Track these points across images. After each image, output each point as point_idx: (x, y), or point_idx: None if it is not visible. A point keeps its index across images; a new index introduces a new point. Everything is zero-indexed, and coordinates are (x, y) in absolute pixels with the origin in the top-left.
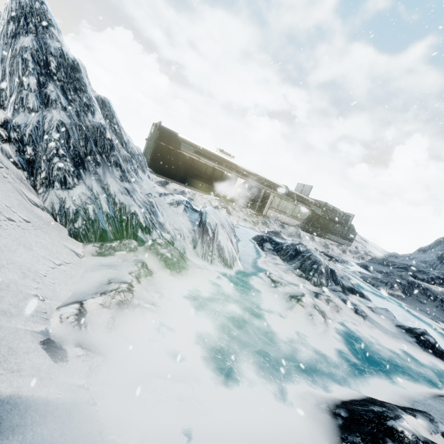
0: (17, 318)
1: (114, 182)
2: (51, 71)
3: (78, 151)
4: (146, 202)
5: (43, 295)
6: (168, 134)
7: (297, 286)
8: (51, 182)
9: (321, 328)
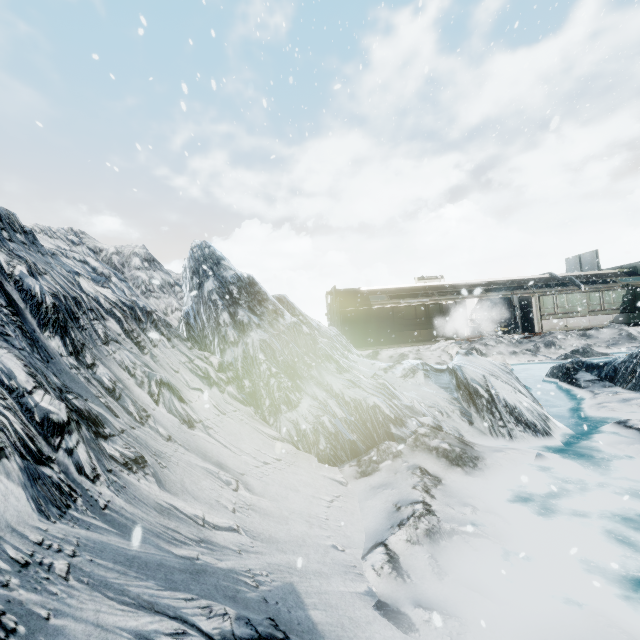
0: (333, 578)
1: (333, 379)
2: (235, 298)
3: (287, 362)
4: (378, 387)
5: (339, 543)
6: (349, 295)
7: None
8: (277, 407)
9: None
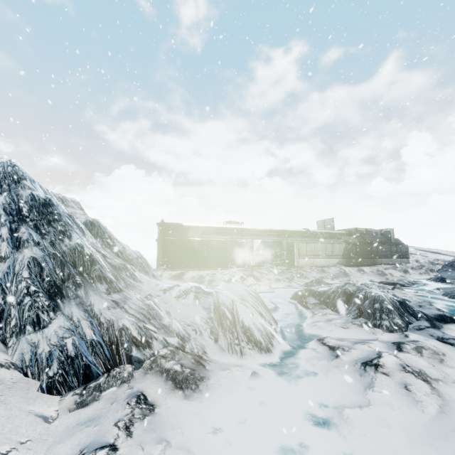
0: None
1: (98, 299)
2: (24, 215)
3: (54, 280)
4: (142, 307)
5: None
6: (173, 228)
7: (366, 343)
8: (22, 328)
9: (432, 404)
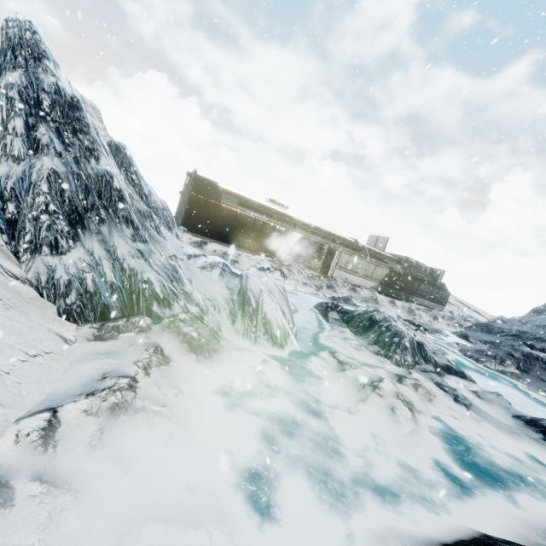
0: None
1: (123, 243)
2: (44, 110)
3: (76, 206)
4: (167, 267)
5: None
6: (206, 185)
7: (372, 367)
8: (38, 247)
9: (408, 426)
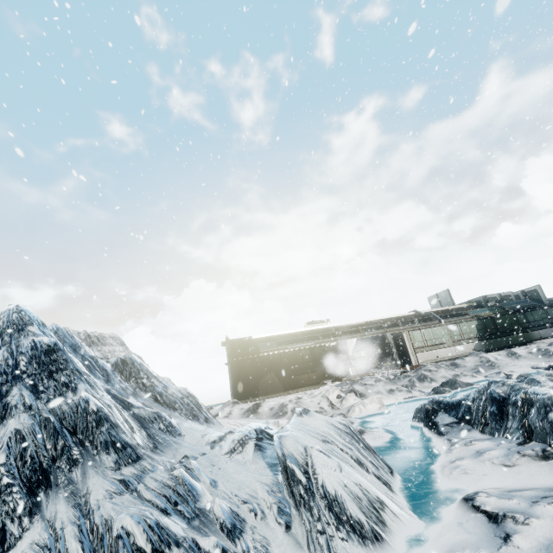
0: None
1: (99, 482)
2: (20, 371)
3: (40, 461)
4: (167, 484)
5: None
6: (241, 344)
7: None
8: None
9: None
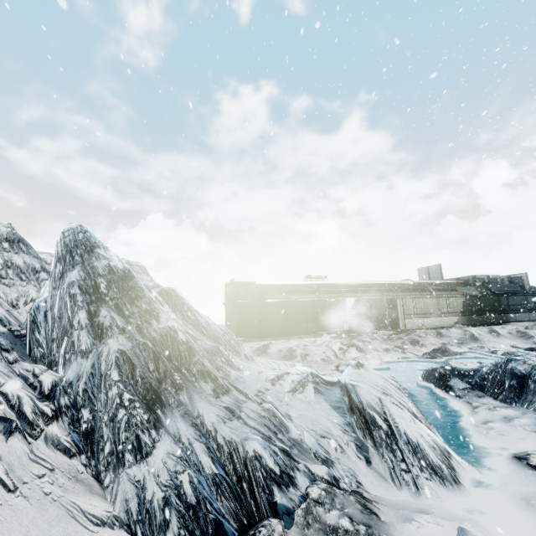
0: None
1: (207, 406)
2: (102, 293)
3: (149, 382)
4: (262, 415)
5: None
6: (246, 288)
7: None
8: (120, 457)
9: None
